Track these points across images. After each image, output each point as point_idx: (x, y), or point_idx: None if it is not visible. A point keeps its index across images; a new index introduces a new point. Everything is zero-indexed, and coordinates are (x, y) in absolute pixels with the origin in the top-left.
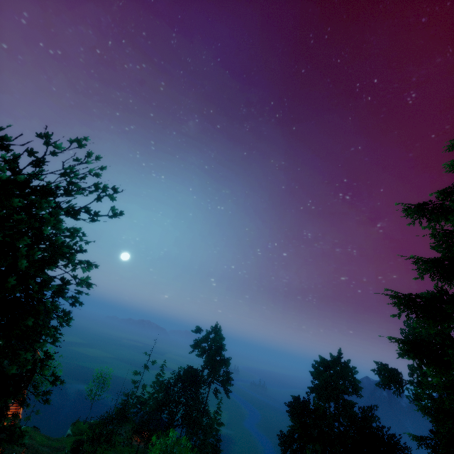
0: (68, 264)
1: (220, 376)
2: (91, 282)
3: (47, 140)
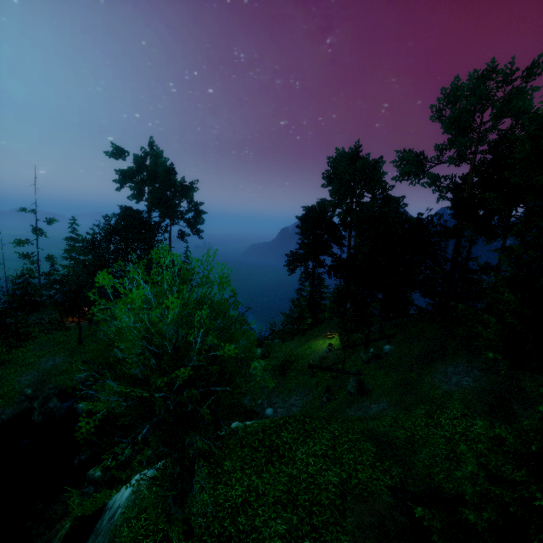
0: None
1: (183, 213)
2: None
3: None
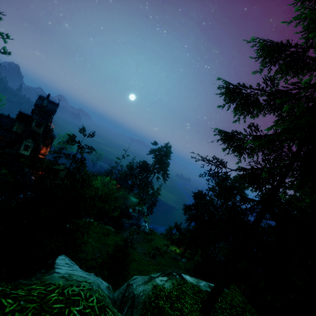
0: None
1: (161, 170)
2: None
3: None
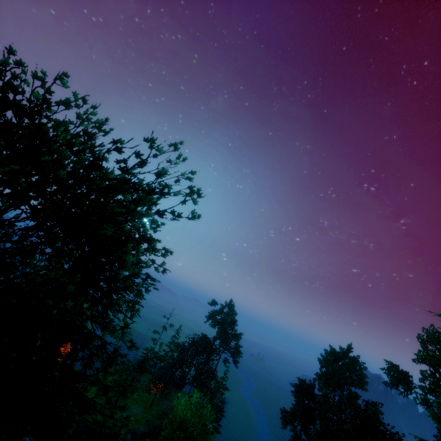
0: (147, 251)
1: (230, 348)
2: (165, 269)
3: (150, 145)
